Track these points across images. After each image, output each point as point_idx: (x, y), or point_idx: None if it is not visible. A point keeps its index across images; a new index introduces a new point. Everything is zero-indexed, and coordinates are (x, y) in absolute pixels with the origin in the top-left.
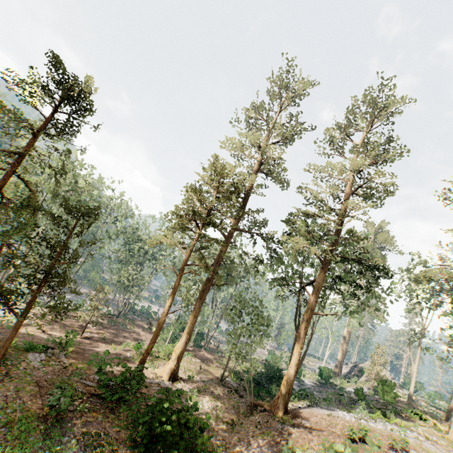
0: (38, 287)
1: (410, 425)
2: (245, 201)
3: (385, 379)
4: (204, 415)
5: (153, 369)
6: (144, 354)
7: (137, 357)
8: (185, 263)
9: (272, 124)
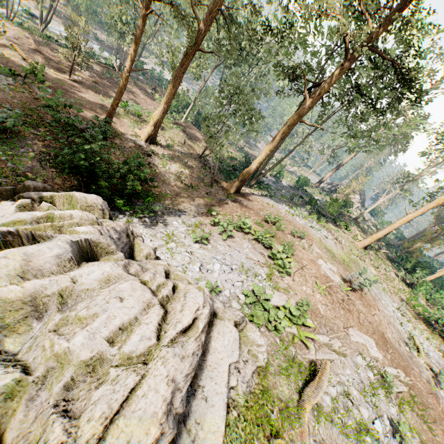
0: None
1: (333, 230)
2: None
3: (349, 200)
4: (167, 174)
5: (134, 128)
6: (109, 109)
7: (124, 114)
8: None
9: None
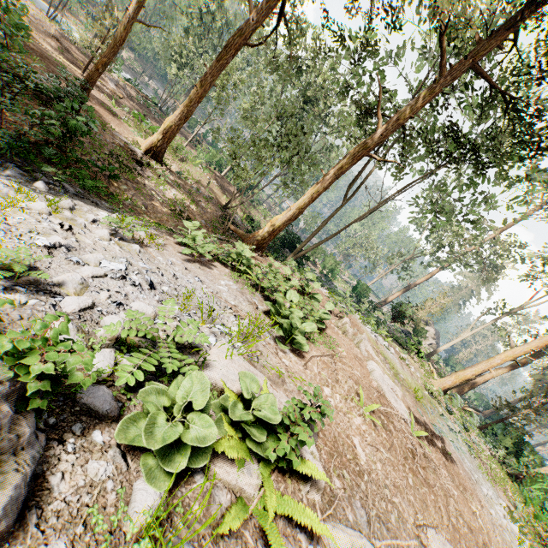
0: None
1: (398, 349)
2: None
3: (422, 327)
4: (156, 192)
5: (136, 135)
6: (91, 69)
7: (136, 127)
8: None
9: None
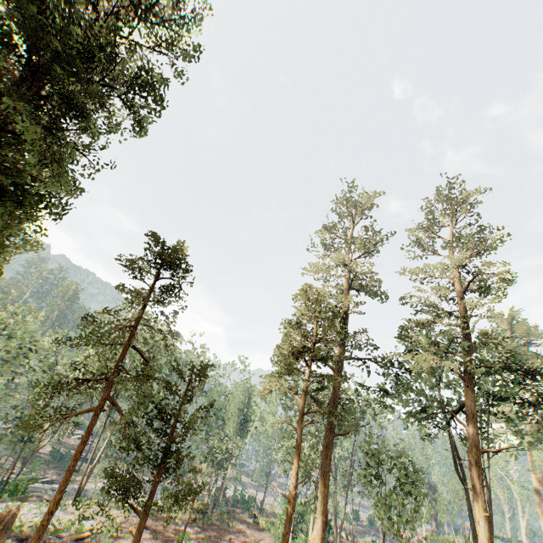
0: (158, 470)
1: None
2: (345, 323)
3: None
4: None
5: None
6: None
7: None
8: (301, 412)
9: (350, 239)
